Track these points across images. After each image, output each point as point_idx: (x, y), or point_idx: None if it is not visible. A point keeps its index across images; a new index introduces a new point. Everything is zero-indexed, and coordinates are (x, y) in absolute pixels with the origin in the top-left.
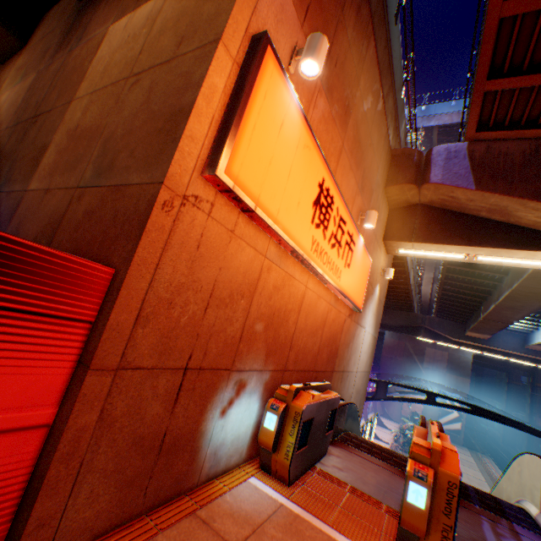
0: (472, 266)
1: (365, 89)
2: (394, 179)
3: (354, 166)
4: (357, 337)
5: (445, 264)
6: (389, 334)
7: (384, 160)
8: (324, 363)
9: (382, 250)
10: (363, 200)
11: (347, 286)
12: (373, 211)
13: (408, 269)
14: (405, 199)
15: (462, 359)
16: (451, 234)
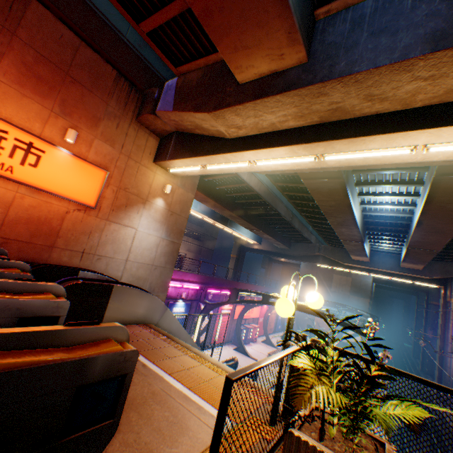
0: (301, 191)
1: (37, 40)
2: (141, 113)
3: (36, 96)
4: (117, 233)
5: (281, 191)
6: (304, 265)
7: (124, 98)
8: (25, 236)
9: (159, 171)
10: (75, 124)
11: (39, 182)
12: (70, 129)
13: (267, 200)
14: (161, 128)
15: (363, 283)
16: (185, 151)
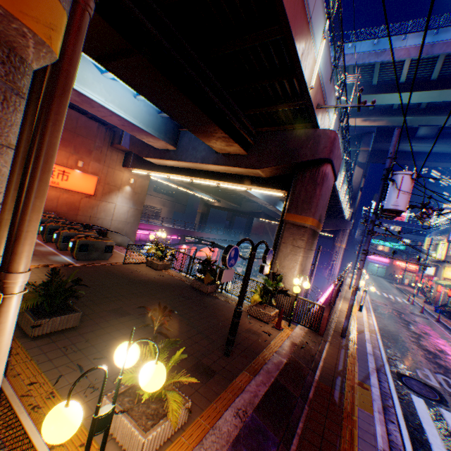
0: None
1: None
2: (114, 143)
3: (64, 148)
4: (106, 206)
5: None
6: (256, 219)
7: (104, 136)
8: (66, 211)
9: (126, 171)
10: (81, 156)
11: (70, 187)
12: (80, 161)
13: None
14: (125, 149)
15: None
16: (139, 165)
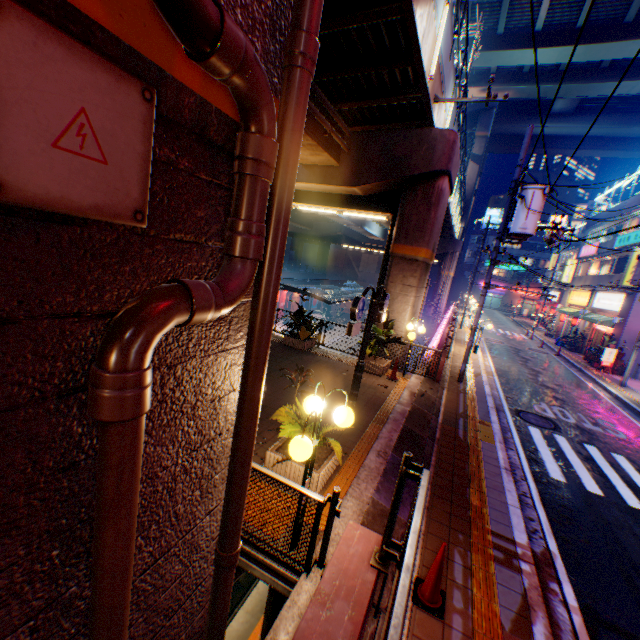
0: None
1: None
2: None
3: None
4: None
5: None
6: (334, 245)
7: None
8: None
9: None
10: None
11: None
12: None
13: None
14: None
15: None
16: None
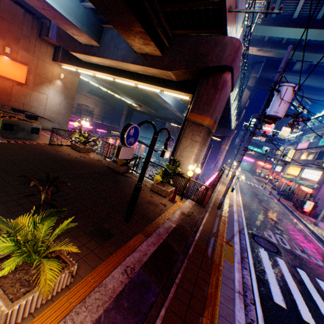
0: None
1: None
2: (42, 34)
3: None
4: (38, 96)
5: None
6: (168, 124)
7: (31, 25)
8: None
9: (57, 66)
10: (8, 43)
11: None
12: (7, 47)
13: None
14: (54, 43)
15: None
16: (67, 60)
